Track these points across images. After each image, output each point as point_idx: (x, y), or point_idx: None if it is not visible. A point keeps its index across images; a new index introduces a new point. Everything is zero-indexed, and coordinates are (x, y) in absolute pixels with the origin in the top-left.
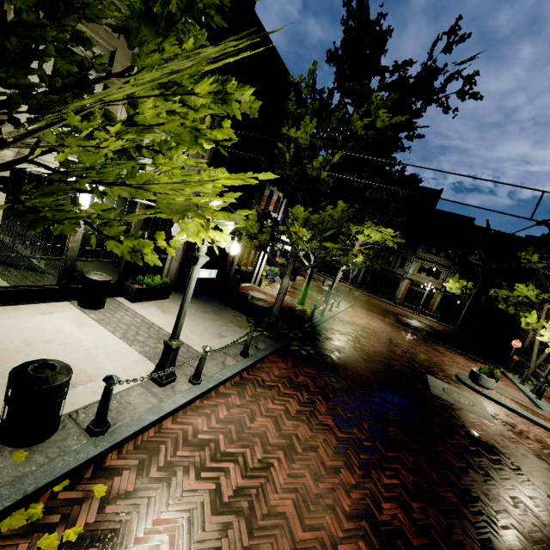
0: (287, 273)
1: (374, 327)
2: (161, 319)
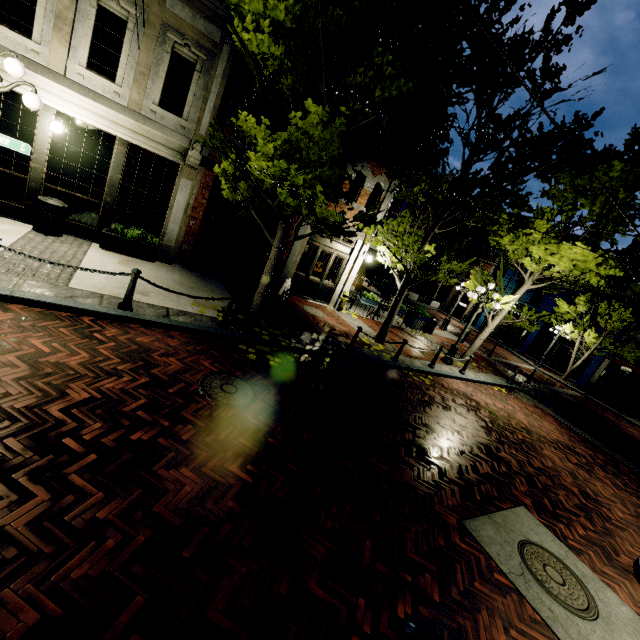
0: (273, 244)
1: (511, 418)
2: (101, 262)
